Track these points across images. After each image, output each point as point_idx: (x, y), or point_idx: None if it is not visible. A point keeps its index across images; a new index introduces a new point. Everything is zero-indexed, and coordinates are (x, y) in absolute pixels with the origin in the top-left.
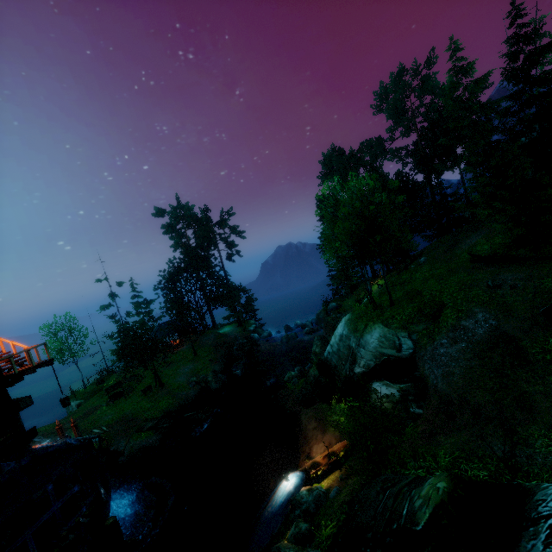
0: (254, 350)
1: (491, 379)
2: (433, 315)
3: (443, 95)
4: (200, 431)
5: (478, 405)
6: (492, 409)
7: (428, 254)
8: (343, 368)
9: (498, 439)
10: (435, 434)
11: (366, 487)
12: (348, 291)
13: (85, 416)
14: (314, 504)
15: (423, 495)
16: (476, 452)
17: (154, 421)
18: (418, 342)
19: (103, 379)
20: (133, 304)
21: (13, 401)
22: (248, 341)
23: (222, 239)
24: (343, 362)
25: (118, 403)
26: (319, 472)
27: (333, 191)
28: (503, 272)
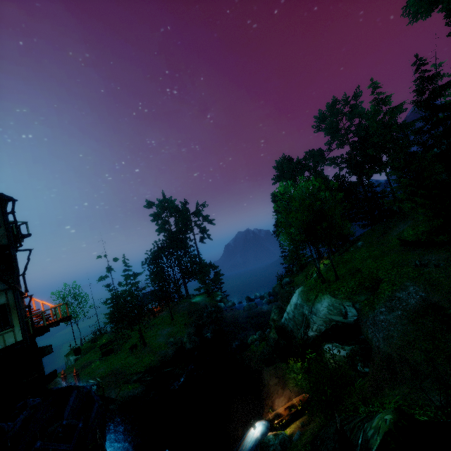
0: (221, 317)
1: (424, 341)
2: (372, 288)
3: (368, 118)
4: (177, 385)
5: (415, 363)
6: (428, 366)
7: (364, 239)
8: (298, 332)
9: (434, 391)
10: (381, 387)
11: (325, 427)
12: (298, 269)
13: (82, 369)
14: (280, 447)
15: (373, 426)
16: (417, 401)
17: (139, 374)
18: (361, 310)
19: (96, 338)
20: (124, 276)
21: (39, 348)
22: (216, 310)
23: (196, 225)
24: (298, 327)
25: (109, 358)
26: (281, 422)
27: (287, 190)
28: (428, 254)
